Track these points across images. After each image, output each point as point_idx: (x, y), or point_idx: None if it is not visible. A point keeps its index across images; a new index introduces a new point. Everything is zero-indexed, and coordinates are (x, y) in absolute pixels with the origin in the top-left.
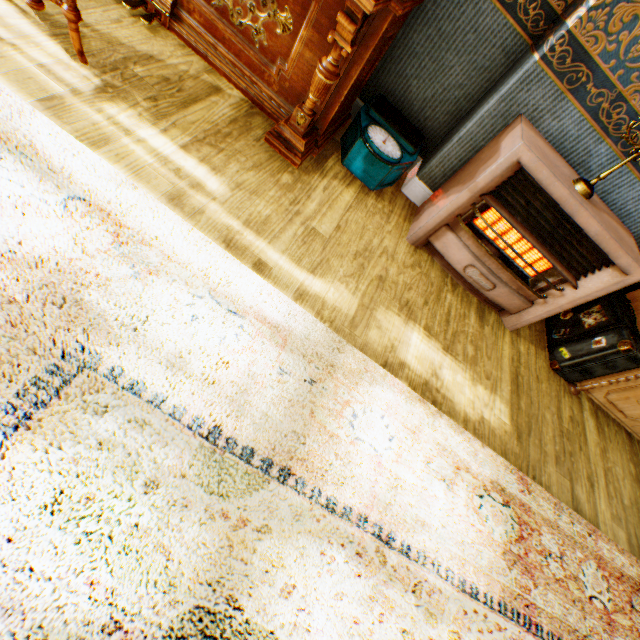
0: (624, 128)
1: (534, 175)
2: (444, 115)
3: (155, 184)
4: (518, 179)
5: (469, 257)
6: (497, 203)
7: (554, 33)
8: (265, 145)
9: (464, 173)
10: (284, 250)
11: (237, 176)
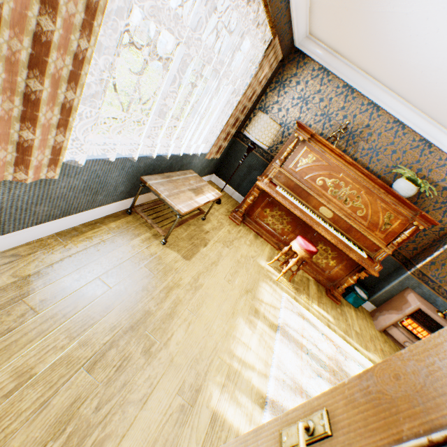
0: (444, 293)
1: (425, 312)
2: (372, 278)
3: (323, 322)
4: (418, 311)
5: (405, 337)
6: (412, 318)
7: (413, 268)
8: (327, 297)
9: (392, 304)
10: (356, 341)
11: (331, 313)
